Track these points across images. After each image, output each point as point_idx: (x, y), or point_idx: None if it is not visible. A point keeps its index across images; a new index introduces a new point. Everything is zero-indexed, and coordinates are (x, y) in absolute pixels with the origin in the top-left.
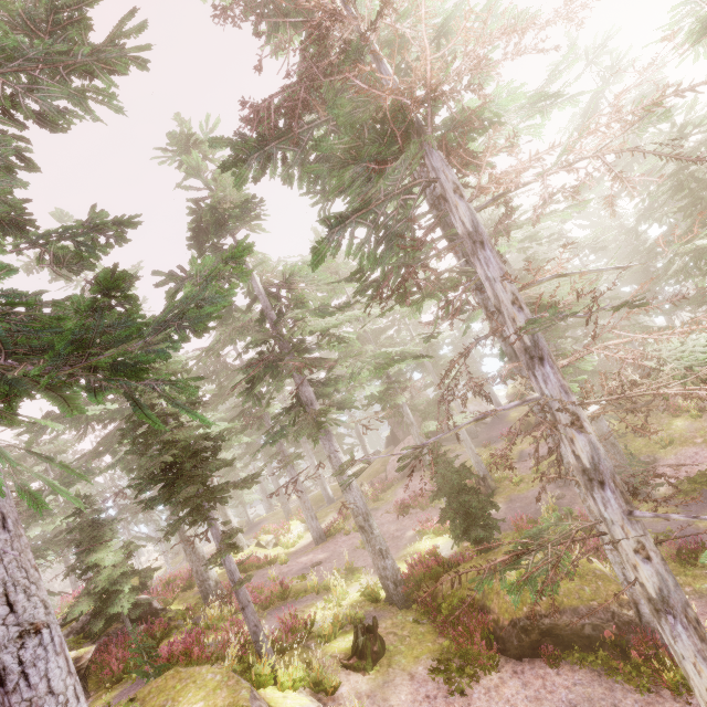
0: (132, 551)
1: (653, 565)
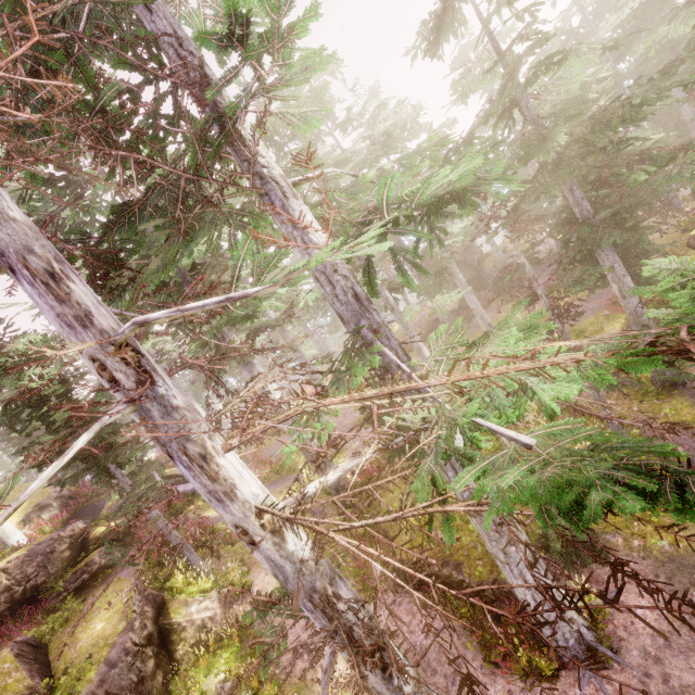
0: (144, 452)
1: (369, 683)
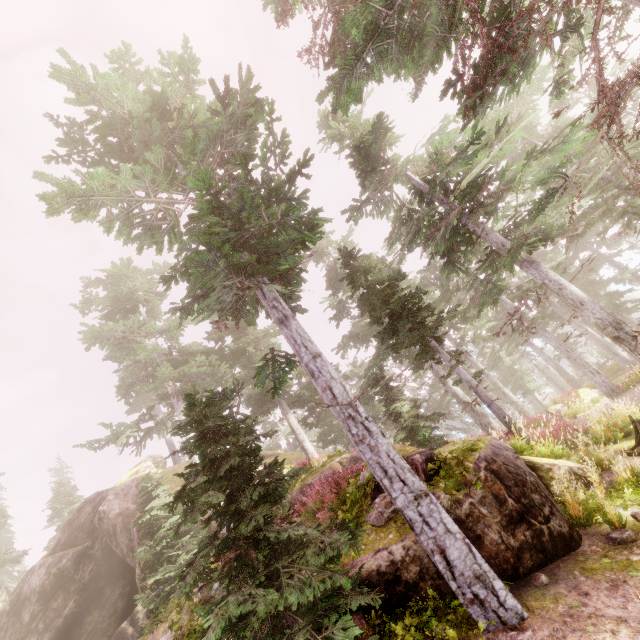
0: (418, 405)
1: None
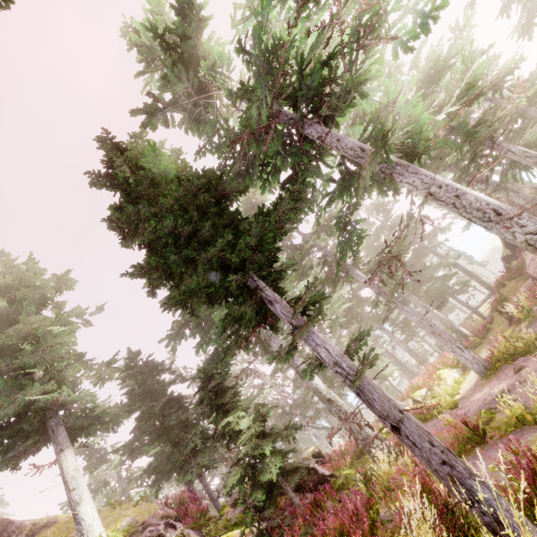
0: (265, 414)
1: None
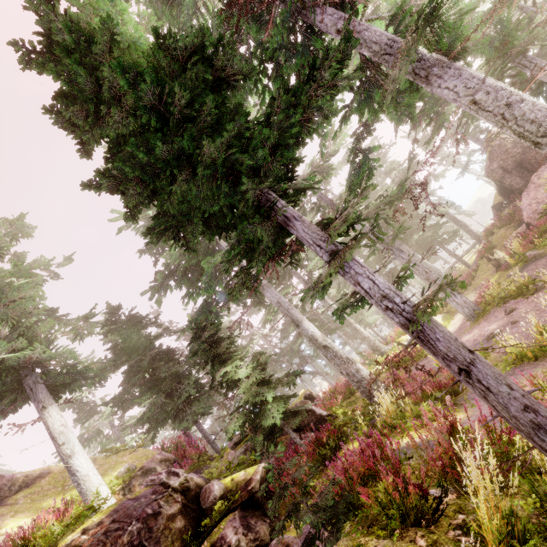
0: (264, 362)
1: None
